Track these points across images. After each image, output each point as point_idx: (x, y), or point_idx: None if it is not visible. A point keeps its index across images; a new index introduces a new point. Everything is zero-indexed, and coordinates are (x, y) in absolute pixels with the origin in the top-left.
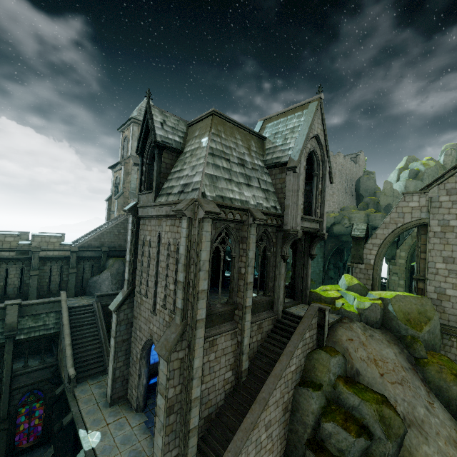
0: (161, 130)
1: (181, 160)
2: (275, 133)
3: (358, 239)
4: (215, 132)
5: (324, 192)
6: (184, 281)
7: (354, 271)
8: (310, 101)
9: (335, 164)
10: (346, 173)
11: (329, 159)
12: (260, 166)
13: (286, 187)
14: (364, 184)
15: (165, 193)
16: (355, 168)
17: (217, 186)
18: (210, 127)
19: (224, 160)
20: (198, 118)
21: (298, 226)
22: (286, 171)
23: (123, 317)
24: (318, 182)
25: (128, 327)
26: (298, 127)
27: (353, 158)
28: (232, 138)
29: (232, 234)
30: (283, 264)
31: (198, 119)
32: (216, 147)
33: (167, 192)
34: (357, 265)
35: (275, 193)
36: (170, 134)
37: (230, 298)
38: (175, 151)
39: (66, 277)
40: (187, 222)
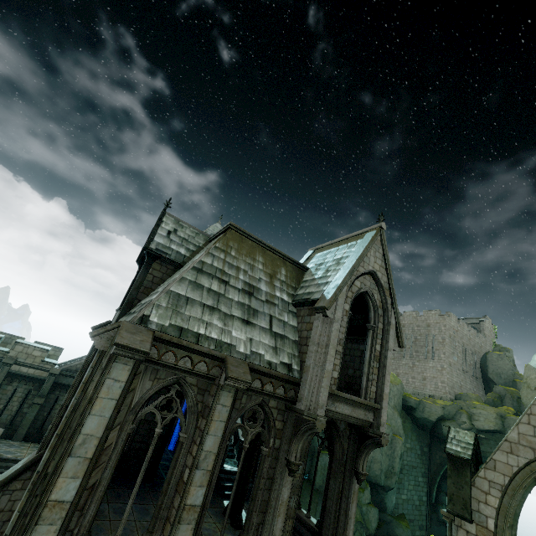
0: (164, 238)
1: (173, 275)
2: (319, 264)
3: (458, 461)
4: (221, 246)
5: (385, 358)
6: (41, 470)
7: (455, 534)
8: (368, 230)
9: (443, 327)
10: (463, 343)
11: (396, 309)
12: (284, 301)
13: (311, 336)
14: (494, 364)
15: (129, 312)
16: (477, 337)
17: (181, 311)
18: (216, 240)
19: (217, 280)
20: (217, 233)
21: (319, 407)
22: (316, 313)
23: (4, 504)
24: (374, 340)
25: (4, 528)
26: (346, 258)
27: (475, 324)
28: (248, 258)
29: (189, 396)
30: (287, 479)
31: (217, 233)
32: (212, 263)
33: (131, 311)
34: (460, 522)
35: (298, 344)
36: (175, 244)
37: (149, 532)
38: (172, 264)
39: (28, 408)
40: (96, 357)
